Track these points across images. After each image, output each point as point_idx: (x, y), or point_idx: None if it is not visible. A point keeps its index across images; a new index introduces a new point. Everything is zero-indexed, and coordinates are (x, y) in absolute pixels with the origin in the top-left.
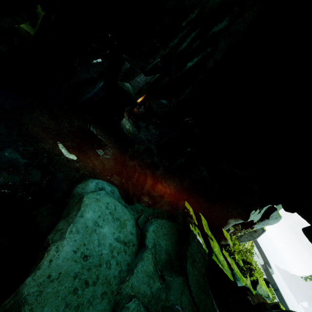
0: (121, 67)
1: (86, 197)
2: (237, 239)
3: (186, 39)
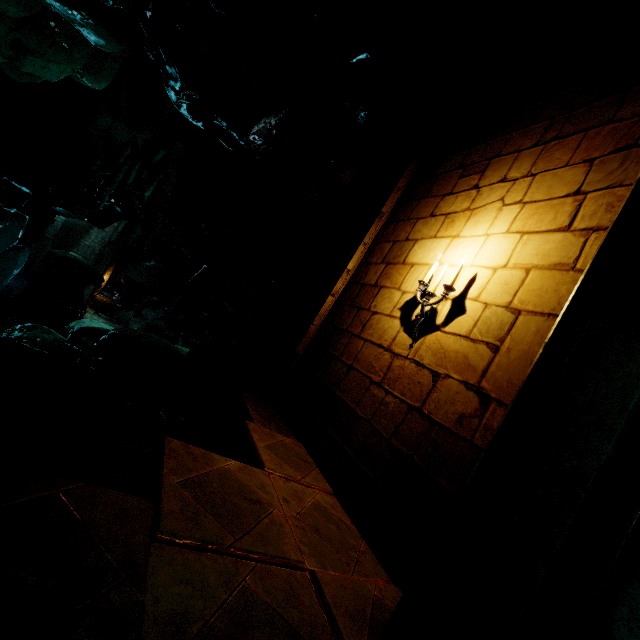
0: (45, 231)
1: (86, 321)
2: None
3: (132, 172)
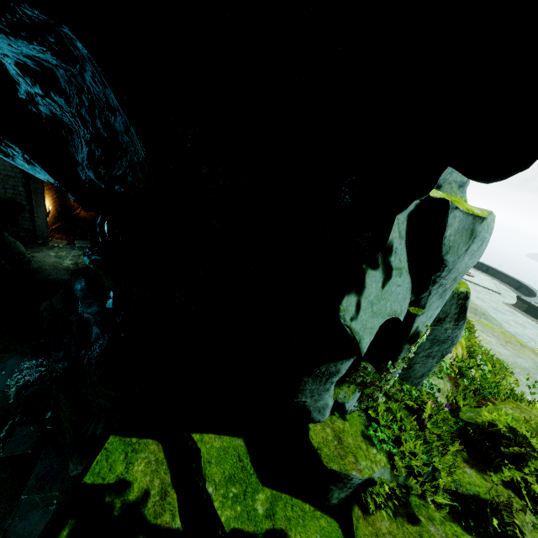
0: None
1: None
2: (404, 383)
3: None
